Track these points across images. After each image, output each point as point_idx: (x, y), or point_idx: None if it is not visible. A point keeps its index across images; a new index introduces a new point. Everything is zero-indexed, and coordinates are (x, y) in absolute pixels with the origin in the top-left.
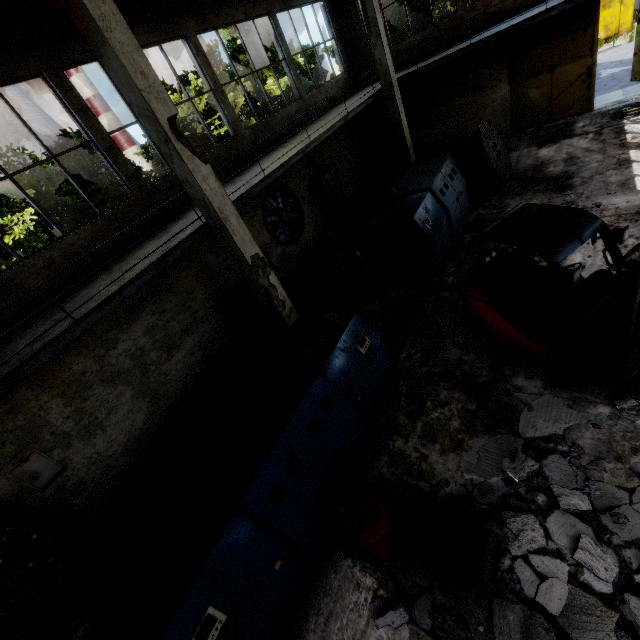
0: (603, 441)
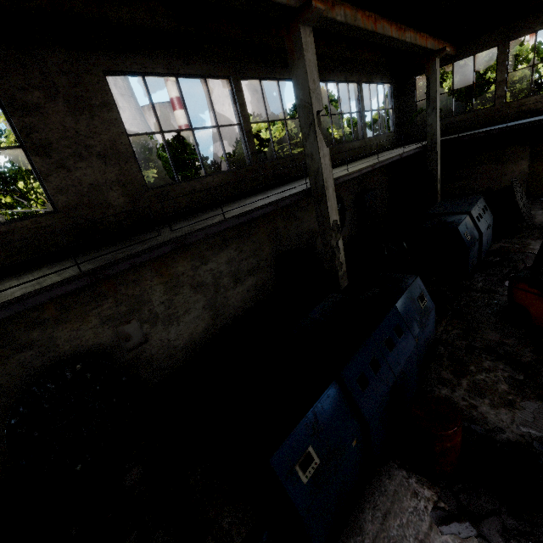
0: None
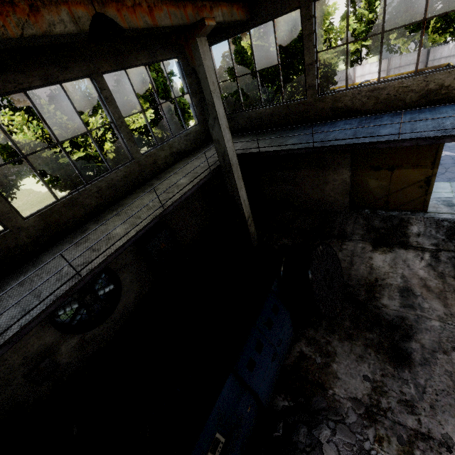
0: None
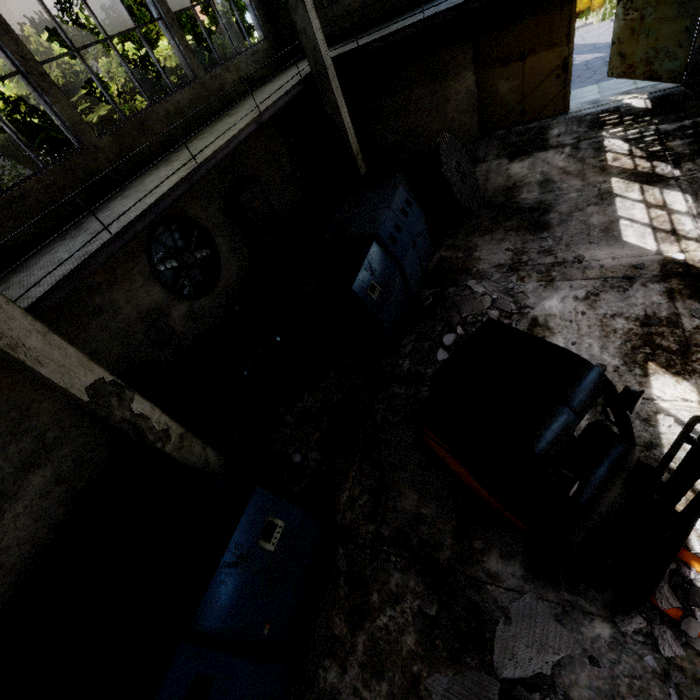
0: (604, 694)
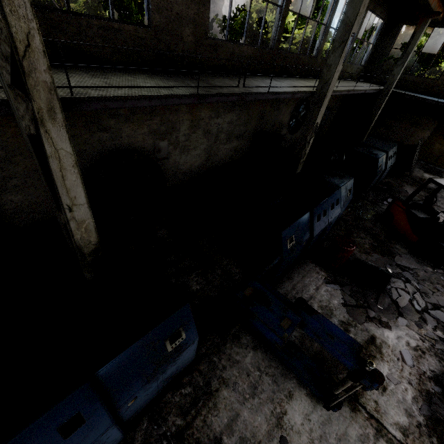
0: (427, 276)
